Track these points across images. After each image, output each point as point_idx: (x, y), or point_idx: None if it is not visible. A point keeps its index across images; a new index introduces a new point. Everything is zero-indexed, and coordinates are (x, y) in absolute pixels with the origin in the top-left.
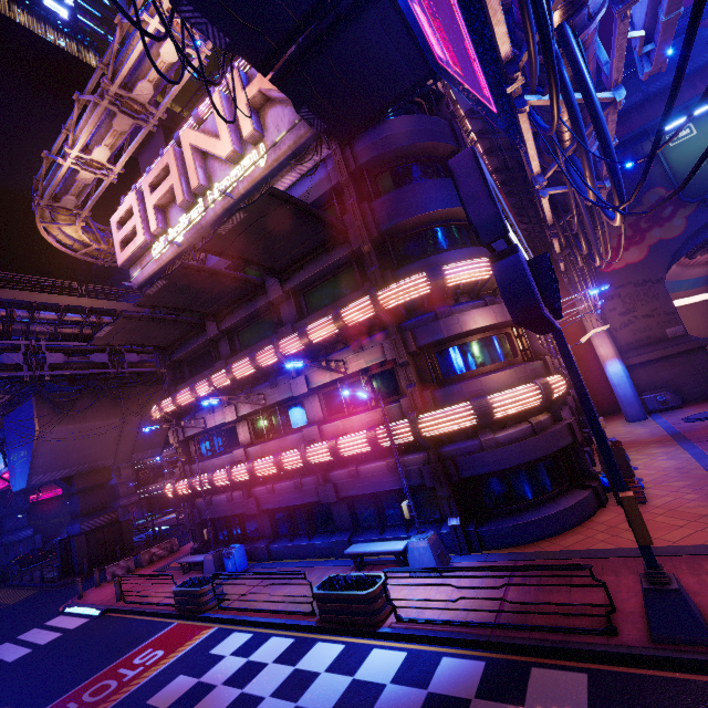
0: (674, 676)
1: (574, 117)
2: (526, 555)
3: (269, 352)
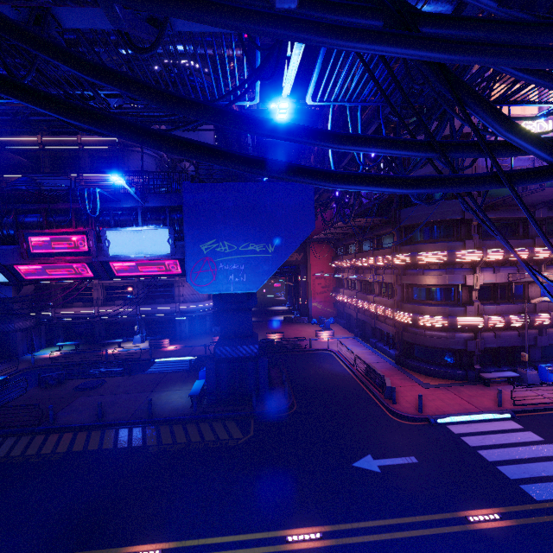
0: None
1: None
2: None
3: None
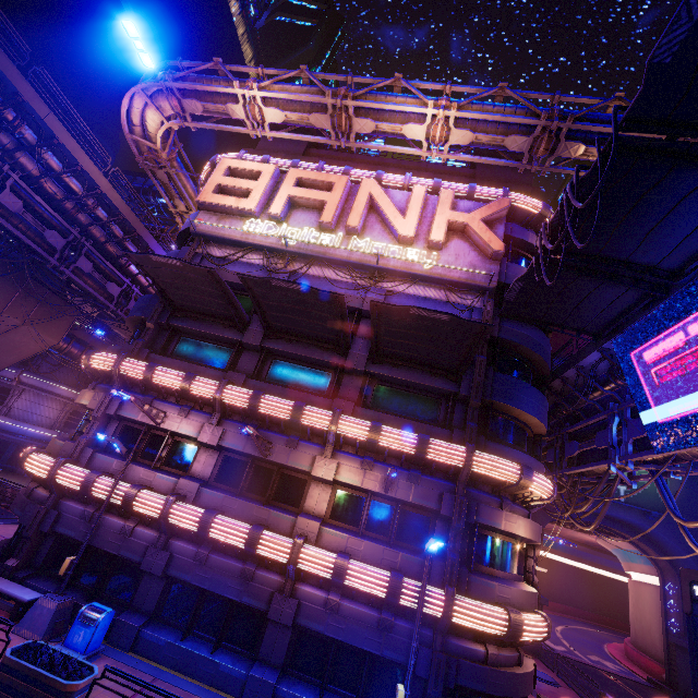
0: None
1: None
2: None
3: (323, 416)
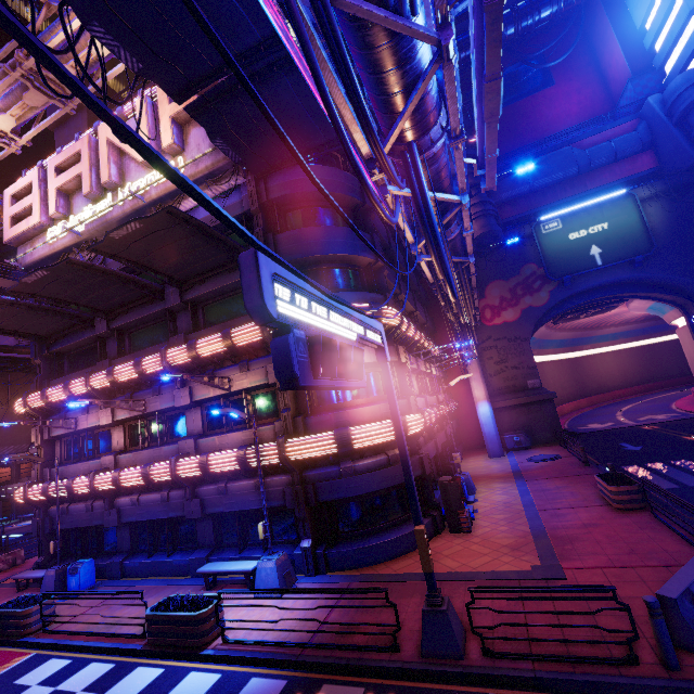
0: (427, 686)
1: (420, 213)
2: (361, 577)
3: (155, 359)
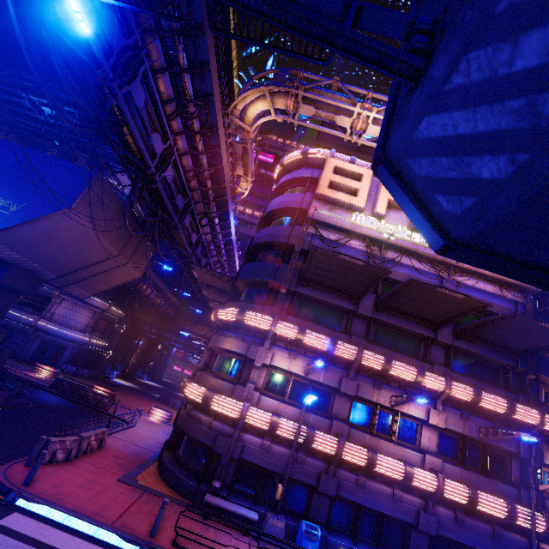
0: None
1: None
2: None
3: (439, 381)
